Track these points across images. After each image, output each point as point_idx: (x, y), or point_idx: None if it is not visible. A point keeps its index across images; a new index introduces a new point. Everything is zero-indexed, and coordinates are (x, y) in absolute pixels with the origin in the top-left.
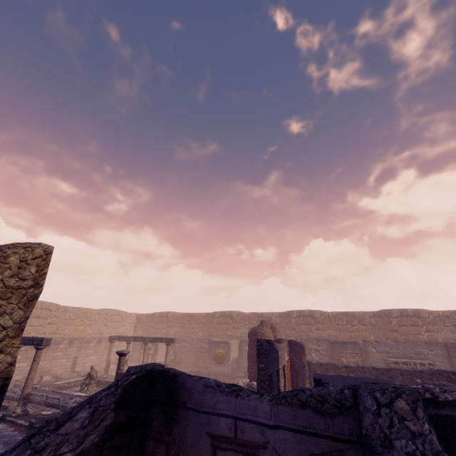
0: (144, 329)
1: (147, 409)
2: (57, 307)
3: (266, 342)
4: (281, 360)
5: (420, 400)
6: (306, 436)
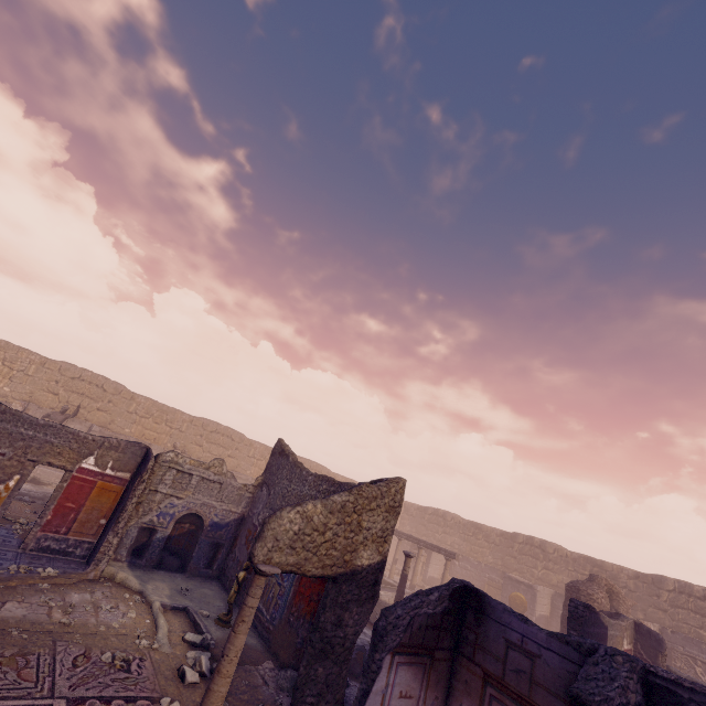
0: (412, 525)
1: (463, 608)
2: (328, 472)
3: (583, 606)
4: (613, 644)
5: (635, 663)
6: (566, 660)
